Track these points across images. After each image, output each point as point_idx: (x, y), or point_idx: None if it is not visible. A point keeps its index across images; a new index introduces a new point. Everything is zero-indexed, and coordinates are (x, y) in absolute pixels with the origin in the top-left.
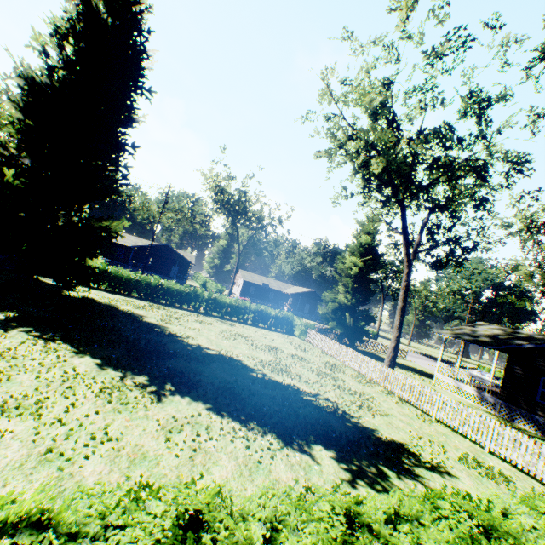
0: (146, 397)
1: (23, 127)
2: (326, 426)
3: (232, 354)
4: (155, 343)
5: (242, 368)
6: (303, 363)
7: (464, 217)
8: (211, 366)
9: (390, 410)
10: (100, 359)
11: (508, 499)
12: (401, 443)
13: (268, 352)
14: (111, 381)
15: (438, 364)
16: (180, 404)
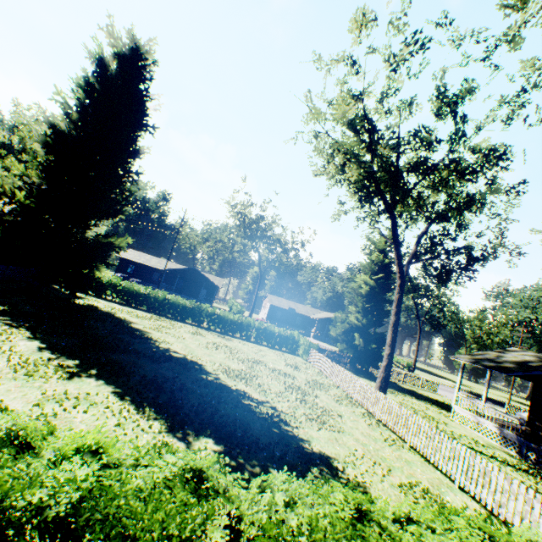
0: (58, 374)
1: (46, 161)
2: (242, 426)
3: (199, 359)
4: (119, 341)
5: (196, 370)
6: (281, 377)
7: (464, 223)
8: (161, 364)
9: (352, 428)
10: (47, 344)
11: (295, 481)
12: (328, 456)
13: (246, 364)
14: (35, 359)
15: (455, 394)
16: (87, 384)
